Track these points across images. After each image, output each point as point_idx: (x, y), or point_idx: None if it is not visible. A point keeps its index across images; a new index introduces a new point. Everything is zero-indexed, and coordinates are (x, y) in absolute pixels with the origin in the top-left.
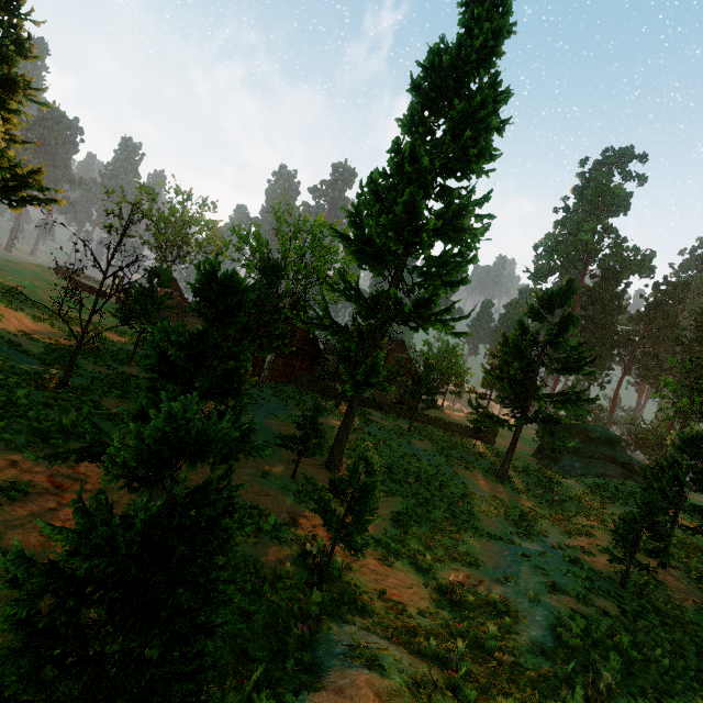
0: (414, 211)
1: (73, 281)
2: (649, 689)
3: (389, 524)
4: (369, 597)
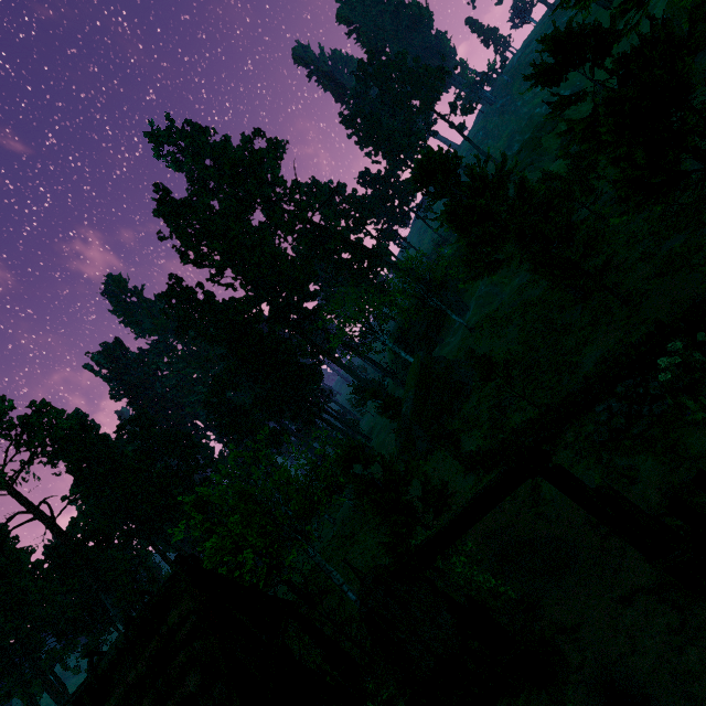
0: None
1: None
2: None
3: None
4: None
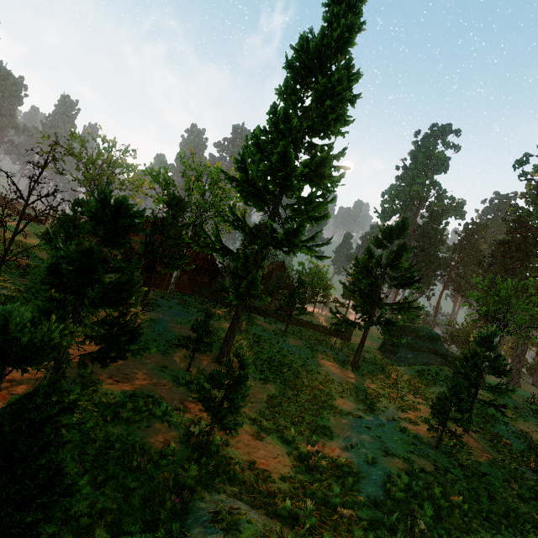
0: (286, 160)
1: (14, 210)
2: (453, 529)
3: (264, 406)
4: (241, 467)
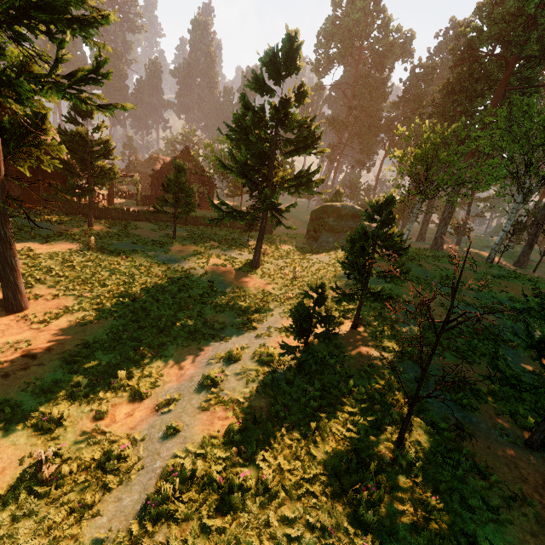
0: None
1: None
2: None
3: (54, 366)
4: None
